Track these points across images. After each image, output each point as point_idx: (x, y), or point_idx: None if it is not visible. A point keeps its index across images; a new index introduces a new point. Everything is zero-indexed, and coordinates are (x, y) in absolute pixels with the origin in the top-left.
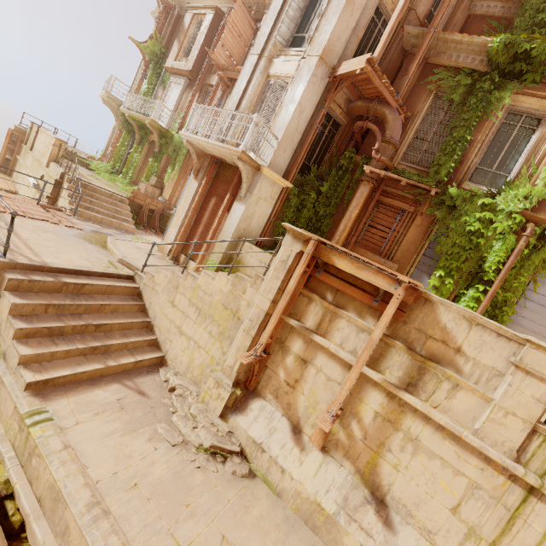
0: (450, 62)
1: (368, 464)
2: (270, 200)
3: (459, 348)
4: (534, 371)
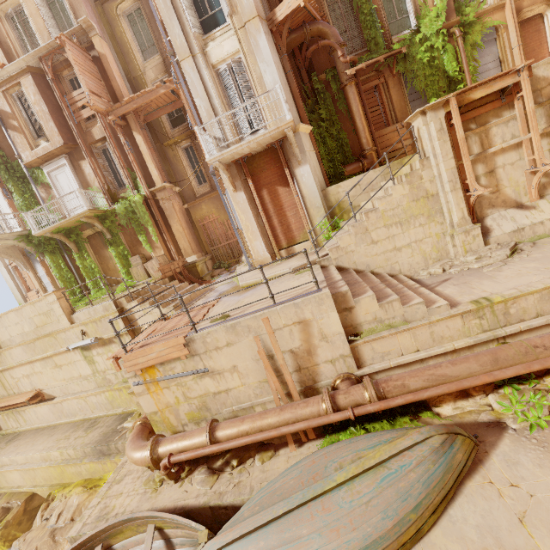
0: None
1: None
2: (311, 149)
3: None
4: None
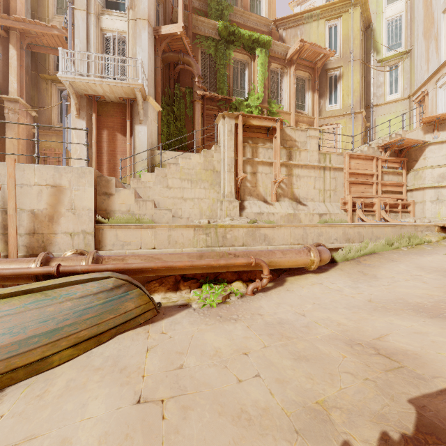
0: (202, 33)
1: (291, 194)
2: (155, 121)
3: (295, 140)
4: (313, 136)
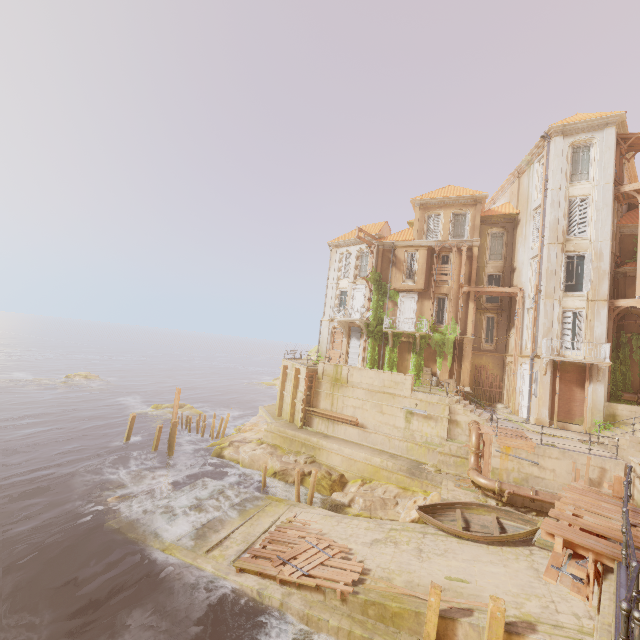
0: None
1: None
2: (607, 376)
3: None
4: None
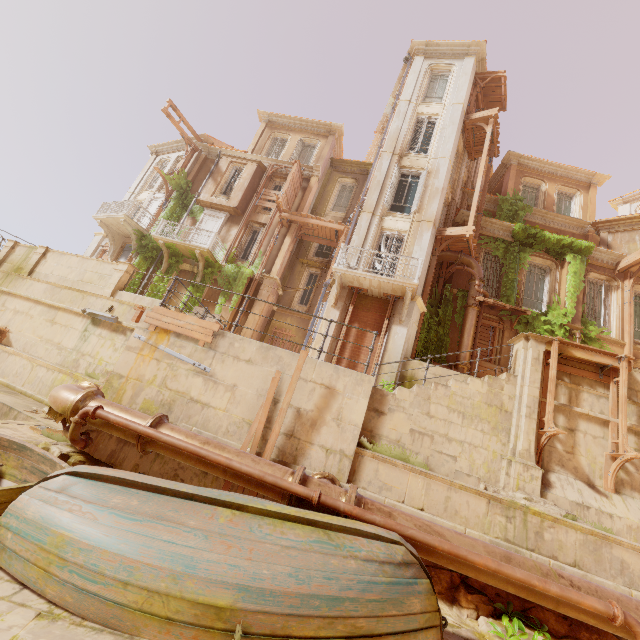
0: (490, 234)
1: None
2: (416, 323)
3: None
4: None
